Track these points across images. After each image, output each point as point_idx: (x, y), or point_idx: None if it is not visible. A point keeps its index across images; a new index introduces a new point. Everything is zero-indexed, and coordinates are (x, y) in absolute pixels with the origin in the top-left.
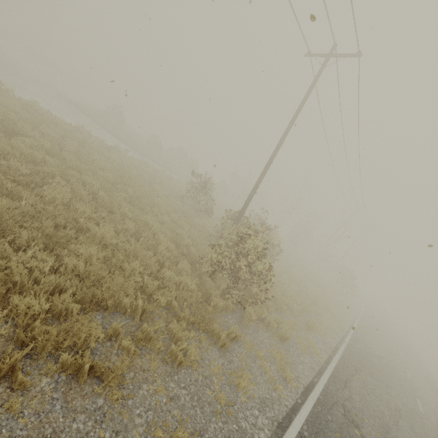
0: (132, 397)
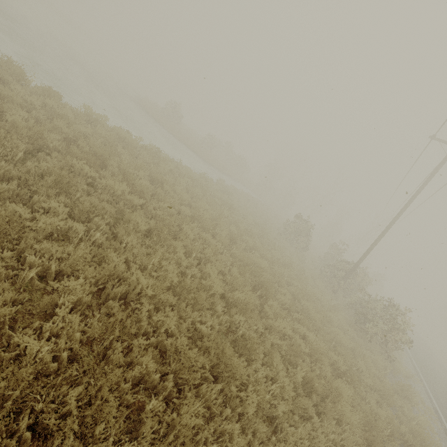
0: None
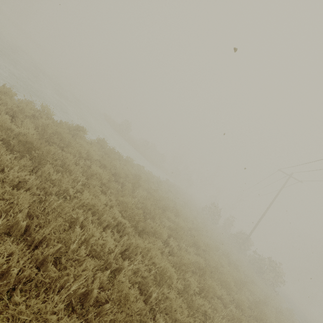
0: None
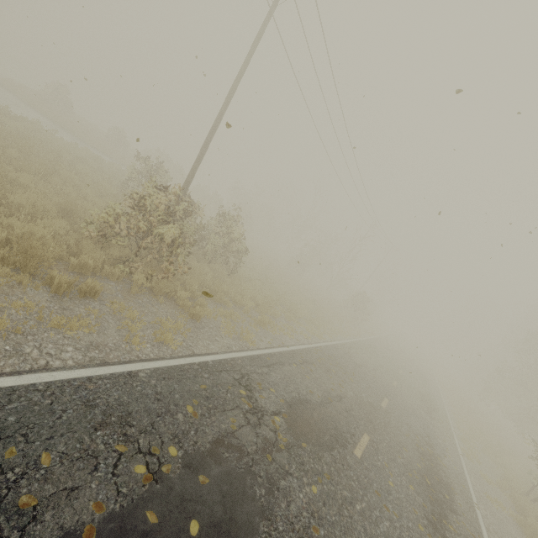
0: None
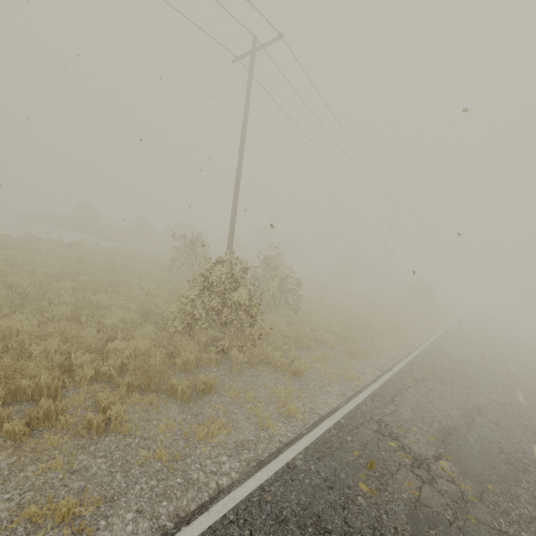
0: (3, 483)
